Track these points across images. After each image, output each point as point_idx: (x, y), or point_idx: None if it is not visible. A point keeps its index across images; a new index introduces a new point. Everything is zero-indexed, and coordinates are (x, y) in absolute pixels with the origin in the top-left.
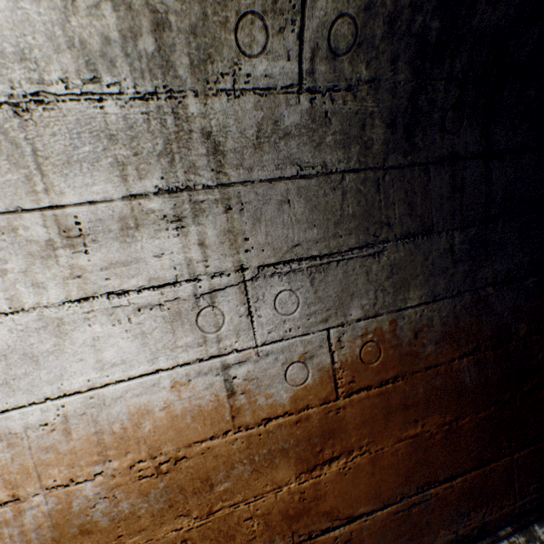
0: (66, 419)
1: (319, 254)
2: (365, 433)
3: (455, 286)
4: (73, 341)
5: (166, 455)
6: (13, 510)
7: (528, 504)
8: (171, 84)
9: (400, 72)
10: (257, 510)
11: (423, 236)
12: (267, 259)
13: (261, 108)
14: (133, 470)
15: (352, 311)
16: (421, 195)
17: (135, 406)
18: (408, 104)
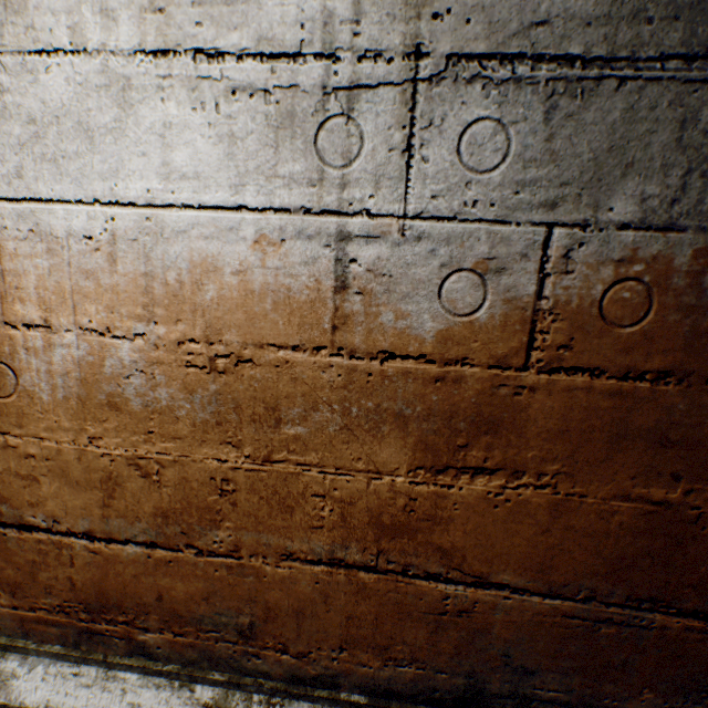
0: (114, 240)
1: (583, 55)
2: (558, 455)
3: None
4: (138, 121)
5: (226, 346)
6: (43, 339)
7: None
8: None
9: None
10: (334, 490)
11: None
12: (470, 44)
13: None
14: (182, 350)
15: (615, 203)
16: None
17: (200, 255)
18: None
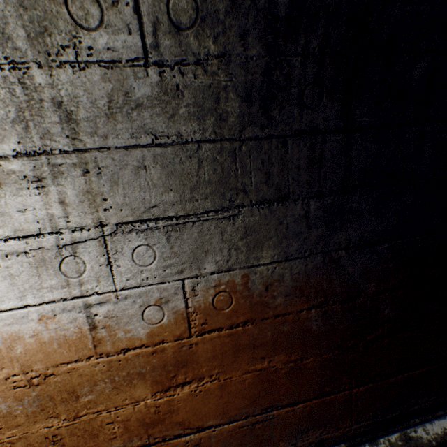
0: None
1: (175, 215)
2: (216, 365)
3: (308, 248)
4: None
5: (37, 371)
6: None
7: (363, 428)
8: (12, 55)
9: (252, 47)
10: (117, 417)
11: (279, 203)
12: (125, 218)
13: (109, 80)
14: (9, 381)
15: (206, 265)
16: (278, 166)
17: (8, 333)
18: (263, 79)
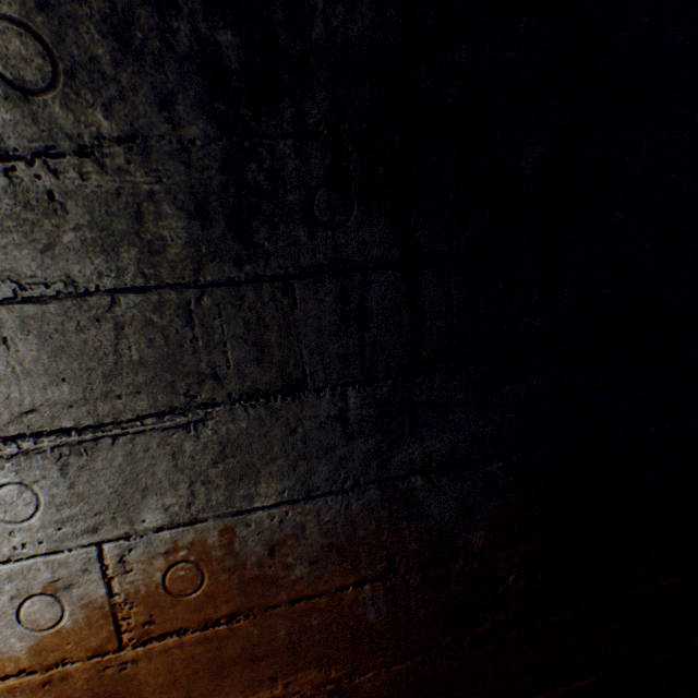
0: None
1: (77, 425)
2: (178, 697)
3: (349, 475)
4: None
5: None
6: None
7: None
8: None
9: (189, 123)
10: None
11: (287, 396)
12: None
13: None
14: None
15: (147, 515)
16: (279, 329)
17: None
18: (227, 179)
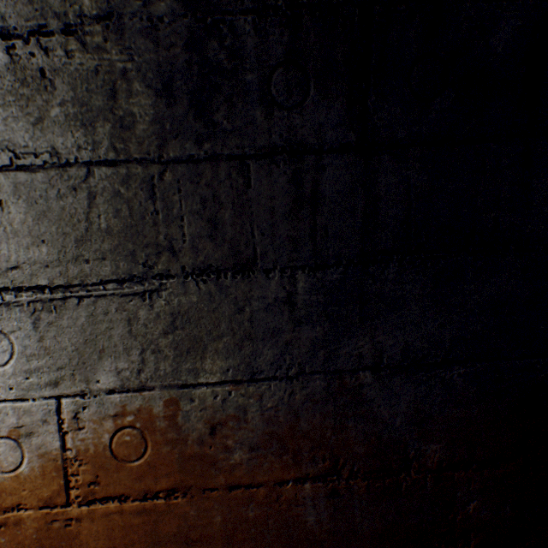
0: None
1: (50, 284)
2: None
3: (294, 362)
4: None
5: None
6: None
7: None
8: None
9: None
10: None
11: (237, 274)
12: None
13: None
14: None
15: (101, 376)
16: (233, 208)
17: None
18: (190, 57)
